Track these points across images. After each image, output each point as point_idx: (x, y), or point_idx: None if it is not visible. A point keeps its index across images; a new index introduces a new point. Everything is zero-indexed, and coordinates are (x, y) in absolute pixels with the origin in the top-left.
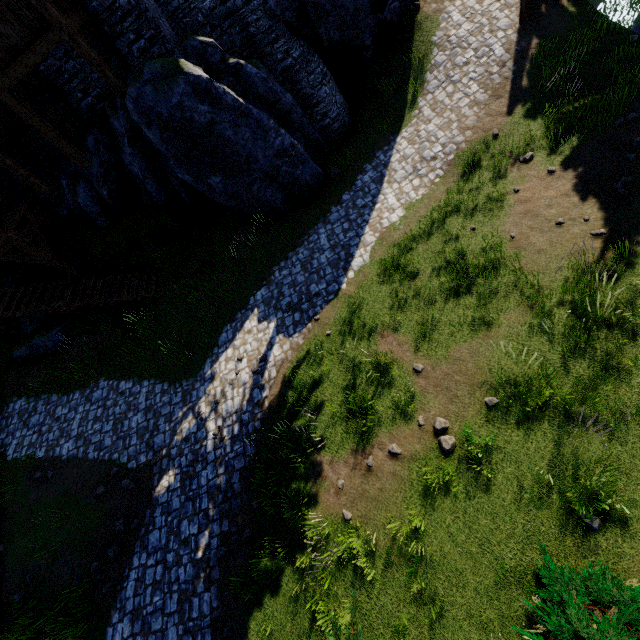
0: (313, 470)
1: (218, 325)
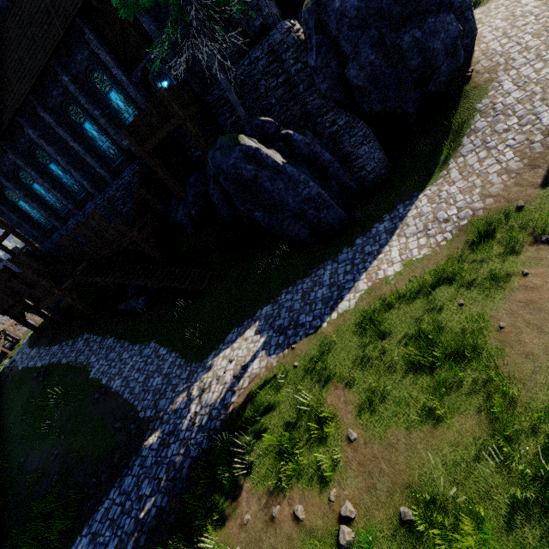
0: (234, 490)
1: (230, 325)
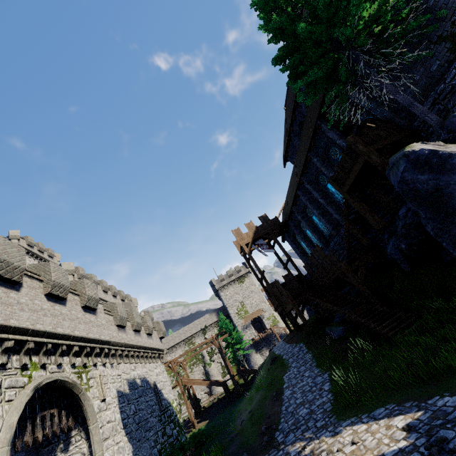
0: None
1: (391, 397)
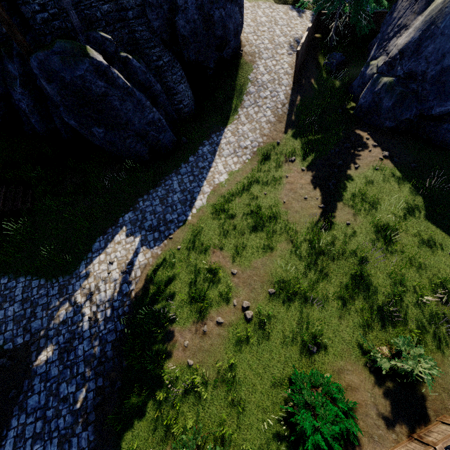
0: (168, 337)
1: (92, 236)
